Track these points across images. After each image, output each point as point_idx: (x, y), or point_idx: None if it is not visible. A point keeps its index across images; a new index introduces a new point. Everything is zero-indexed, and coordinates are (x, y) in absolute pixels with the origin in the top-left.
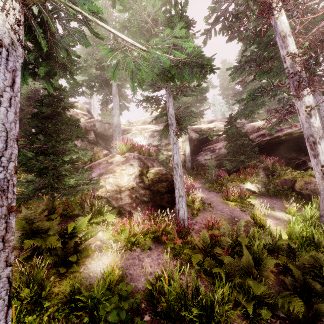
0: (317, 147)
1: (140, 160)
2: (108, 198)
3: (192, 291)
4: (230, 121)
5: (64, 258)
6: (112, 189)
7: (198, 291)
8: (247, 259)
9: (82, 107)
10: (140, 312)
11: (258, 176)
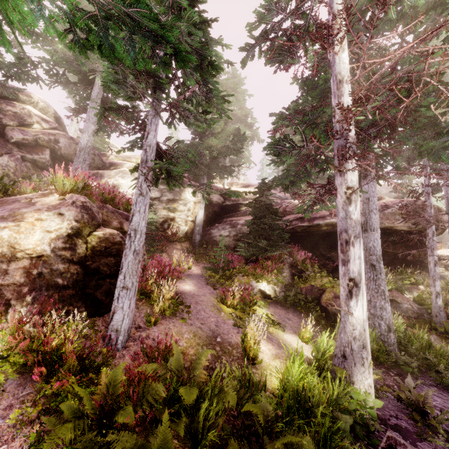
0: (350, 250)
1: (87, 210)
2: None
3: None
4: (261, 188)
5: None
6: None
7: None
8: None
9: (47, 107)
10: None
11: (281, 274)
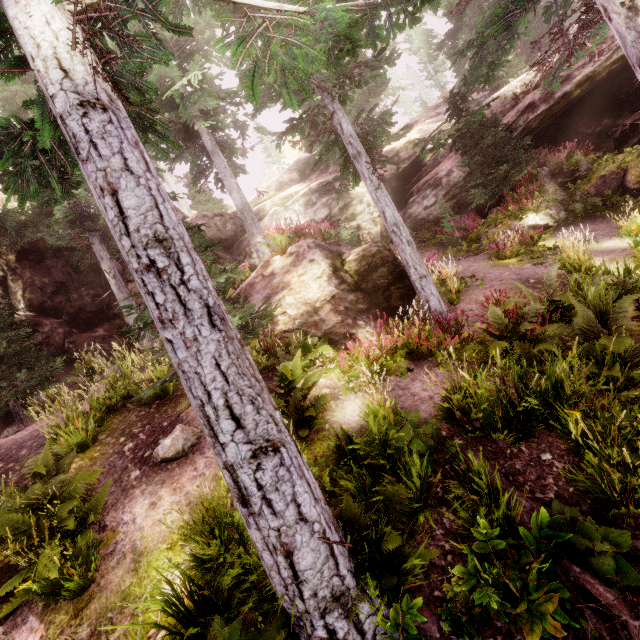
0: None
1: (322, 247)
2: (301, 328)
3: (514, 385)
4: (454, 106)
5: (296, 419)
6: (299, 312)
7: (525, 381)
8: (585, 316)
9: None
10: (444, 440)
11: (546, 193)
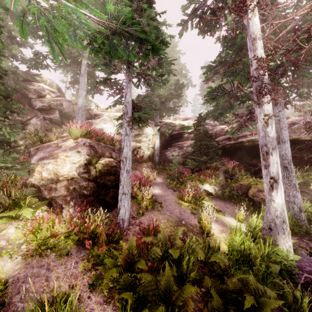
0: (269, 158)
1: (92, 148)
2: (41, 187)
3: None
4: (198, 120)
5: None
6: (48, 176)
7: None
8: (166, 282)
9: (52, 83)
10: None
11: (218, 178)
